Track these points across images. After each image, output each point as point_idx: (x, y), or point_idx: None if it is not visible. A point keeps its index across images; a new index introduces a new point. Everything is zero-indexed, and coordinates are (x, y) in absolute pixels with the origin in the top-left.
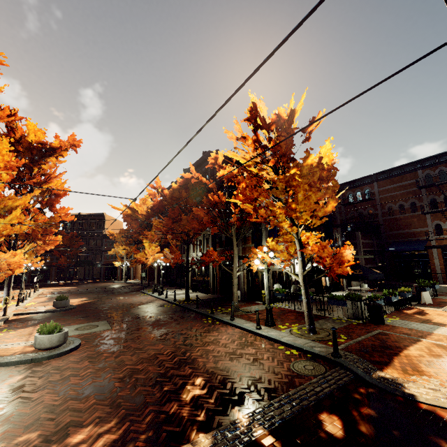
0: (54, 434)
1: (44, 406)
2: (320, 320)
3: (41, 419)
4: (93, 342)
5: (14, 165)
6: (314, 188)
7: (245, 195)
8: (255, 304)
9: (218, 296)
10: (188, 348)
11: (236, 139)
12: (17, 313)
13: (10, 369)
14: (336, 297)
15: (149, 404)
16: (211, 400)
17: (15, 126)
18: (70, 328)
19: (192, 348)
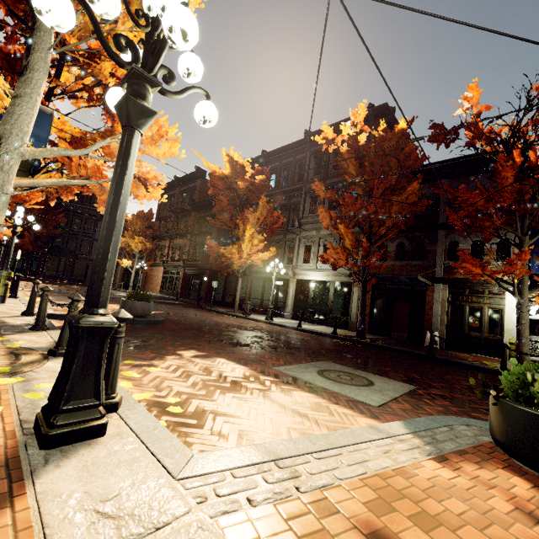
0: None
1: None
2: None
3: None
4: None
5: None
6: None
7: None
8: (494, 359)
9: (377, 336)
10: None
11: None
12: (49, 312)
13: None
14: None
15: None
16: None
17: None
18: (306, 375)
19: None
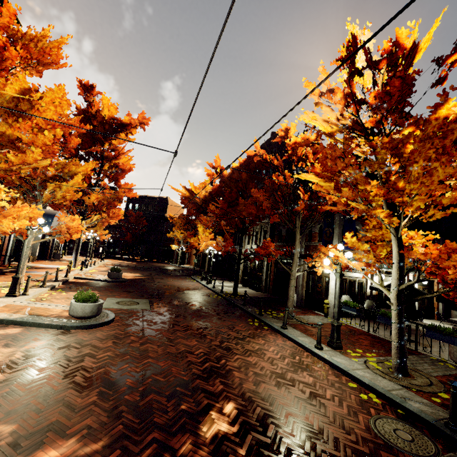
0: (28, 437)
1: (41, 388)
2: (410, 356)
3: (29, 406)
4: (127, 320)
5: (80, 131)
6: (445, 157)
7: (324, 166)
8: (314, 315)
9: (270, 296)
10: (224, 353)
11: (319, 95)
12: (77, 276)
13: (39, 331)
14: (441, 330)
15: (156, 427)
16: (241, 450)
17: (92, 100)
18: (112, 300)
19: (229, 354)
